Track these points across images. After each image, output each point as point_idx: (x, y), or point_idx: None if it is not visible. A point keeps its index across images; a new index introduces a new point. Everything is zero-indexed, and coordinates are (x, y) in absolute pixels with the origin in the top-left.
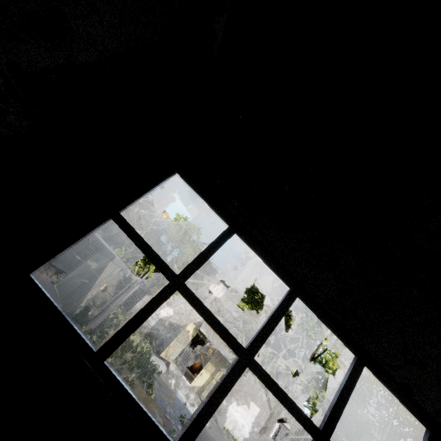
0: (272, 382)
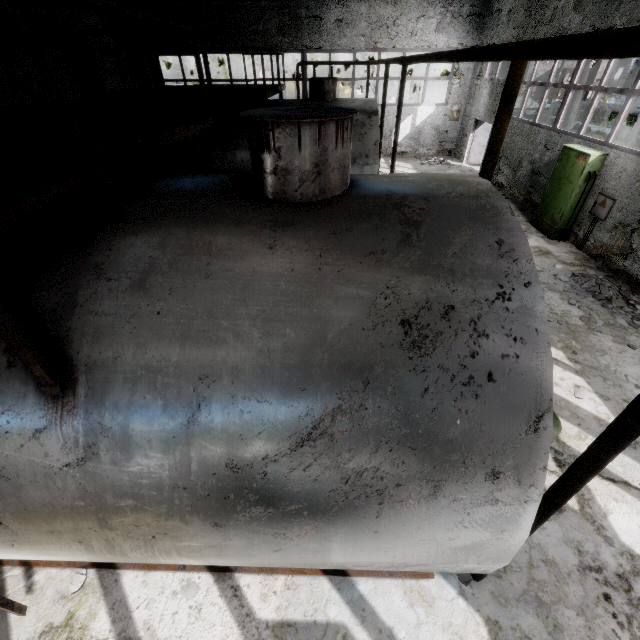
0: (216, 80)
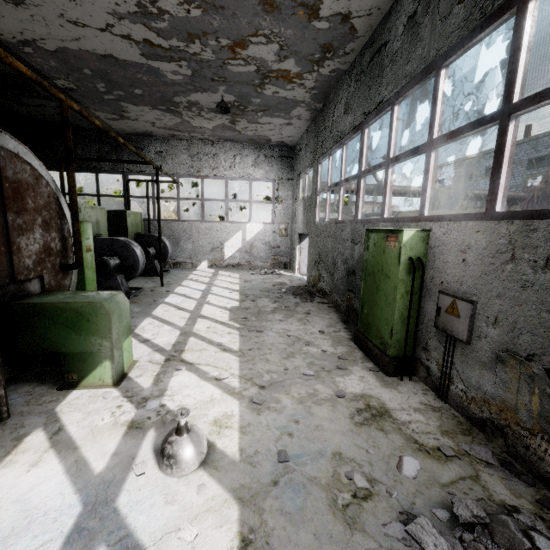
0: None
